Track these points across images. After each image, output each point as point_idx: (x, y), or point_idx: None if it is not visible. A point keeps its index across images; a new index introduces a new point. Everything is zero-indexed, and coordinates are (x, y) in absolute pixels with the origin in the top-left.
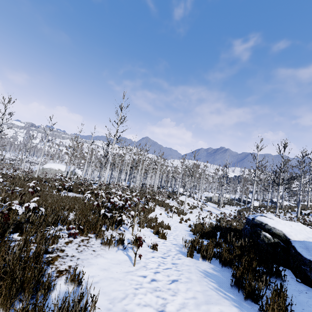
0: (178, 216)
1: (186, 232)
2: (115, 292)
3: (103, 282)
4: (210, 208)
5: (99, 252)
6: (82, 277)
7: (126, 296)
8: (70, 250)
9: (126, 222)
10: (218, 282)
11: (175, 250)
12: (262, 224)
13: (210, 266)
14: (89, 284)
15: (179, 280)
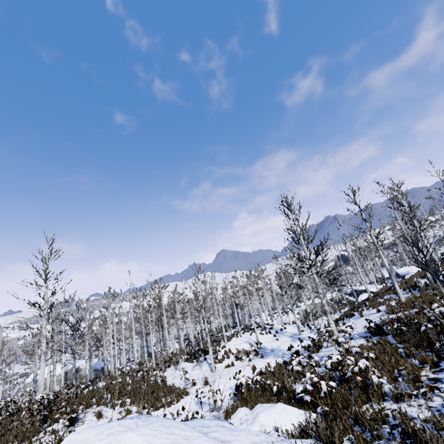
0: None
1: None
2: None
3: None
4: (281, 343)
5: None
6: None
7: None
8: None
9: None
10: None
11: None
12: None
13: None
14: None
15: None
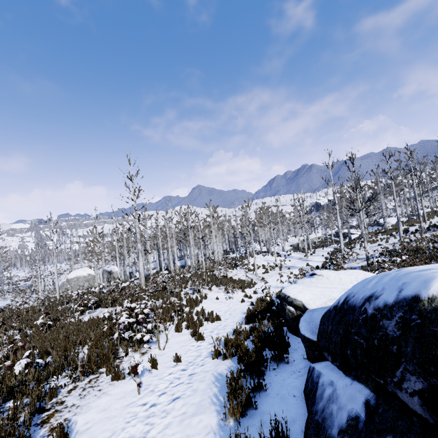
0: (242, 292)
1: (242, 316)
2: (103, 433)
3: (96, 425)
4: (294, 262)
5: (105, 390)
6: (67, 430)
7: (113, 434)
8: (71, 399)
9: (144, 339)
10: (223, 384)
11: (206, 353)
12: (285, 298)
13: (228, 366)
14: (79, 433)
15: (182, 396)
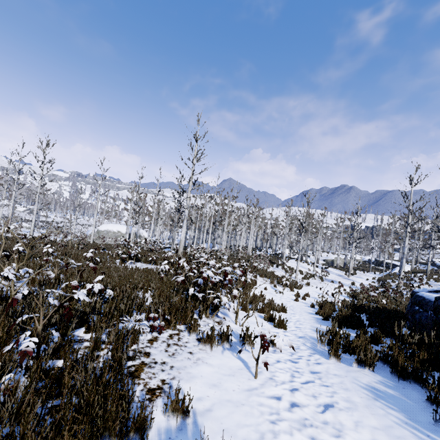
0: (290, 290)
1: (311, 315)
2: (242, 429)
3: (218, 409)
4: (334, 277)
5: (199, 355)
6: (189, 404)
7: (262, 437)
8: (157, 353)
9: (226, 305)
10: (403, 409)
11: (307, 348)
12: None
13: (376, 379)
14: (199, 414)
15: (335, 405)
